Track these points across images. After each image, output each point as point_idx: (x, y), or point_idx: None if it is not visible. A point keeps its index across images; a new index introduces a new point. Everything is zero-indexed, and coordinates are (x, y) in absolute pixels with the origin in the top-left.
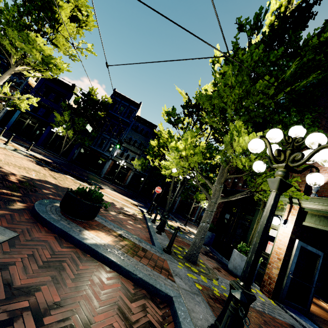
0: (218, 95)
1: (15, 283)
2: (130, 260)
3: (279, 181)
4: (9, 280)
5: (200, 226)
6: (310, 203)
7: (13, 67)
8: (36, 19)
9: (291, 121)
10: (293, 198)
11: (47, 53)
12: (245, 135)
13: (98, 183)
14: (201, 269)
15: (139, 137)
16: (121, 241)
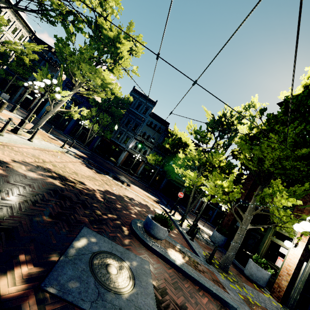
0: (259, 149)
1: (177, 302)
2: (201, 277)
3: None
4: (174, 300)
5: (233, 245)
6: None
7: (76, 88)
8: (102, 52)
9: None
10: None
11: (108, 81)
12: (286, 196)
13: (122, 177)
14: (232, 278)
15: (152, 132)
16: (184, 256)
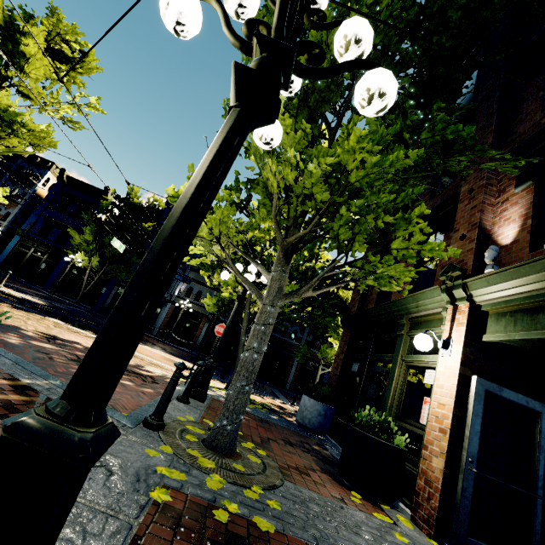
0: None
1: None
2: None
3: (232, 69)
4: None
5: (240, 361)
6: (489, 289)
7: None
8: None
9: (408, 121)
10: (455, 289)
11: (4, 103)
12: None
13: None
14: (234, 465)
15: None
16: (2, 392)
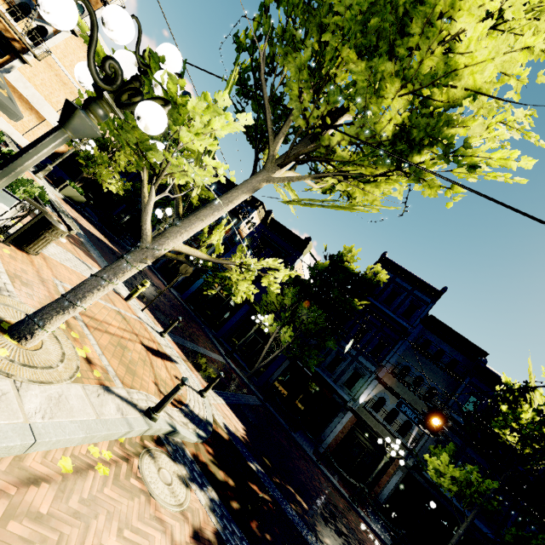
0: None
1: None
2: None
3: None
4: None
5: None
6: None
7: (270, 169)
8: None
9: None
10: None
11: (464, 83)
12: None
13: None
14: None
15: (429, 369)
16: None
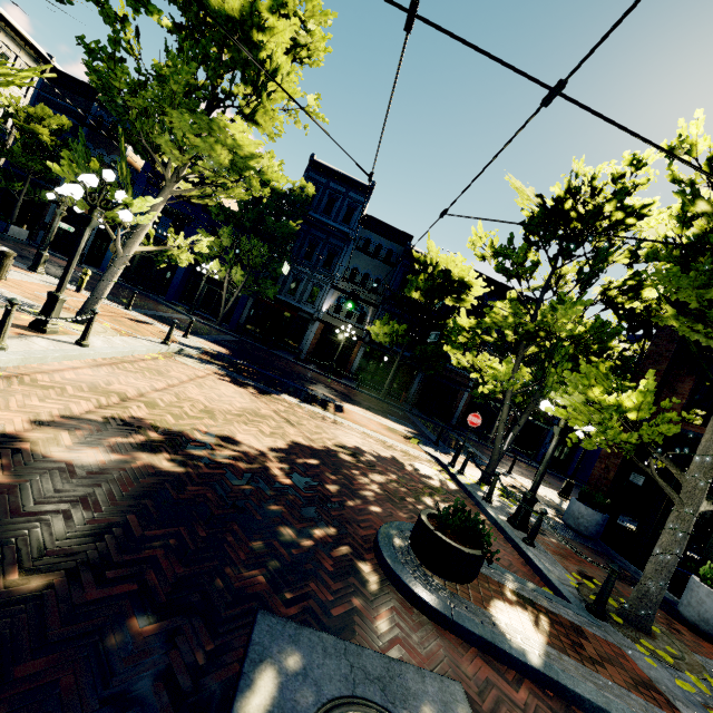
0: None
1: None
2: (607, 687)
3: None
4: None
5: (658, 561)
6: None
7: (170, 185)
8: (217, 69)
9: None
10: None
11: (247, 150)
12: None
13: (319, 388)
14: (667, 648)
15: (372, 265)
16: (536, 616)
